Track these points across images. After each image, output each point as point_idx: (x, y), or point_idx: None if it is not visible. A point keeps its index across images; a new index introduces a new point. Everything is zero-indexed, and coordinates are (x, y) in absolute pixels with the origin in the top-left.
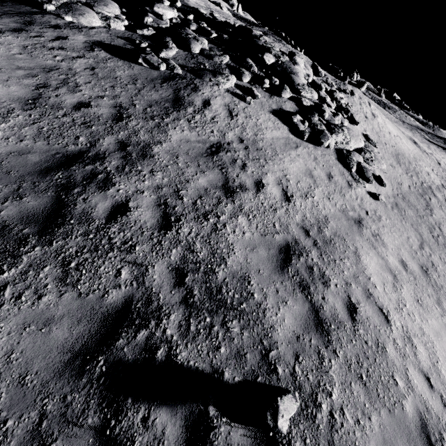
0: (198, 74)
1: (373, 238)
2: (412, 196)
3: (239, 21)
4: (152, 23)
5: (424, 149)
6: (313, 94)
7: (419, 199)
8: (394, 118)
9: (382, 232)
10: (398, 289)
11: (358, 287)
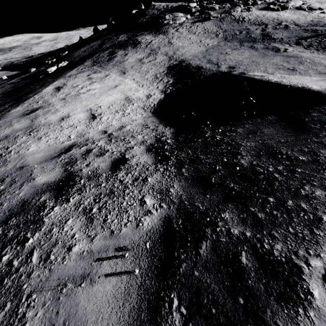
0: (229, 12)
1: None
2: None
3: None
4: (195, 10)
5: None
6: None
7: None
8: None
9: None
10: None
11: None
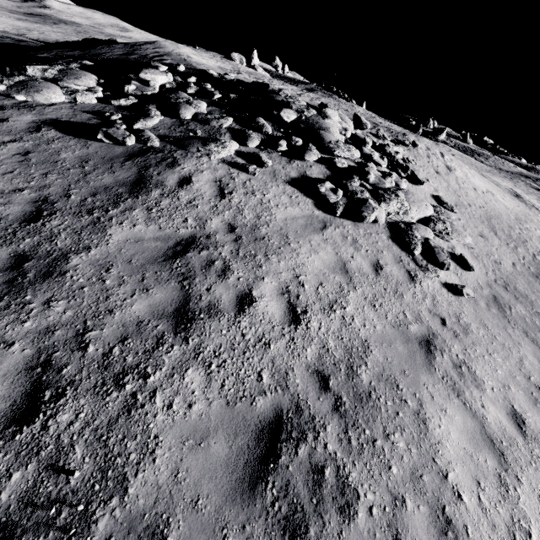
0: (182, 145)
1: (456, 372)
2: (521, 280)
3: (275, 80)
4: (134, 91)
5: (531, 203)
6: (353, 152)
7: (533, 283)
8: (486, 167)
9: (473, 355)
10: (509, 490)
11: (420, 506)
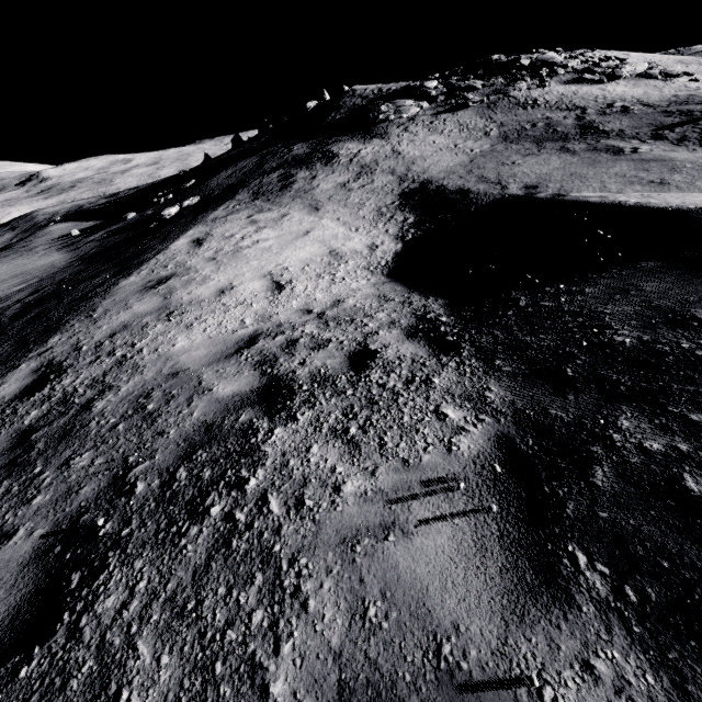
0: (504, 92)
1: None
2: None
3: None
4: (436, 93)
5: None
6: (577, 61)
7: None
8: None
9: None
10: None
11: None
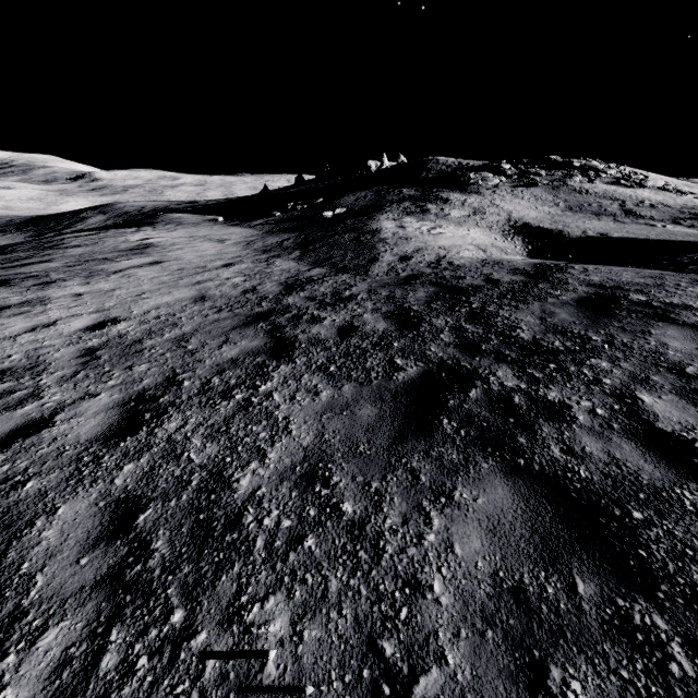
0: (563, 181)
1: None
2: None
3: None
4: (511, 173)
5: None
6: (614, 171)
7: None
8: None
9: None
10: None
11: None
